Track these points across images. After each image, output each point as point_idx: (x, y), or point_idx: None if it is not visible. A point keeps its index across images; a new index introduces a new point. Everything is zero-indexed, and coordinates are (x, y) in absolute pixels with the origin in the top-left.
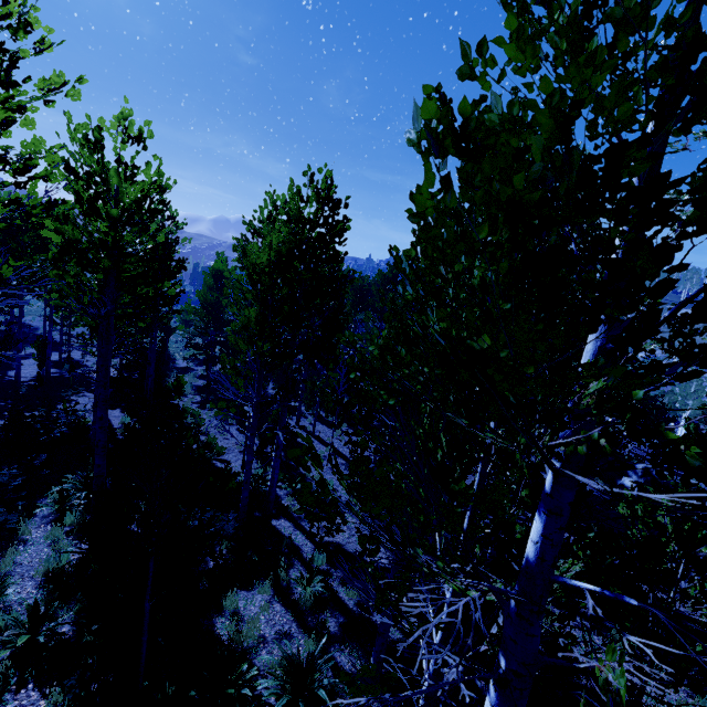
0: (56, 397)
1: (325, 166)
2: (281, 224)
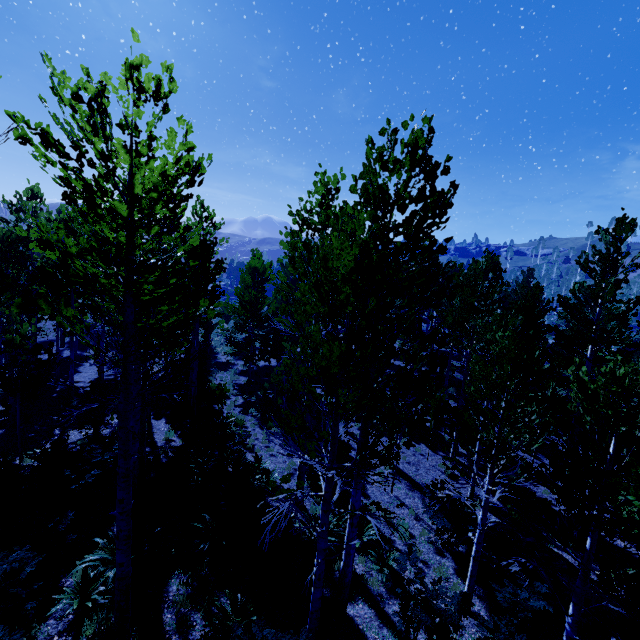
0: (107, 405)
1: (411, 118)
2: (354, 206)
